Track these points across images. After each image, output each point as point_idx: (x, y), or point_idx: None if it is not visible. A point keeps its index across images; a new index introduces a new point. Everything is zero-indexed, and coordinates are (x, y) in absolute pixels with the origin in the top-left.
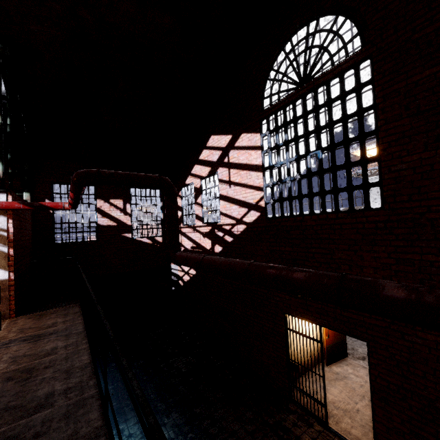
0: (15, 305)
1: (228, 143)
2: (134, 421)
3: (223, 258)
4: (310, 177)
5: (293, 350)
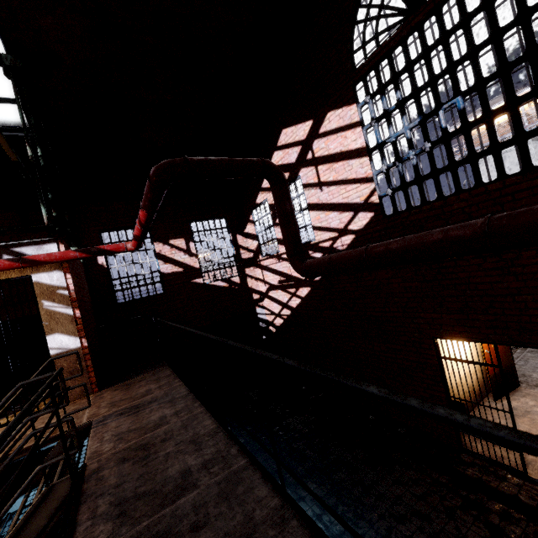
0: (95, 377)
1: (309, 132)
2: None
3: (411, 235)
4: (448, 140)
5: (456, 384)
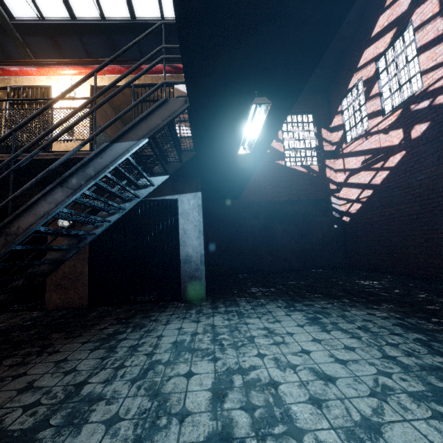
0: None
1: None
2: (324, 302)
3: None
4: None
5: None
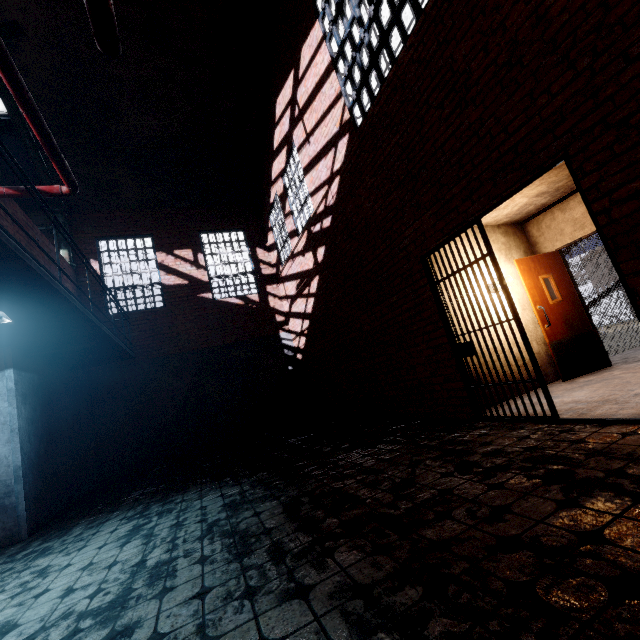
0: None
1: (293, 85)
2: (196, 490)
3: None
4: None
5: (454, 313)
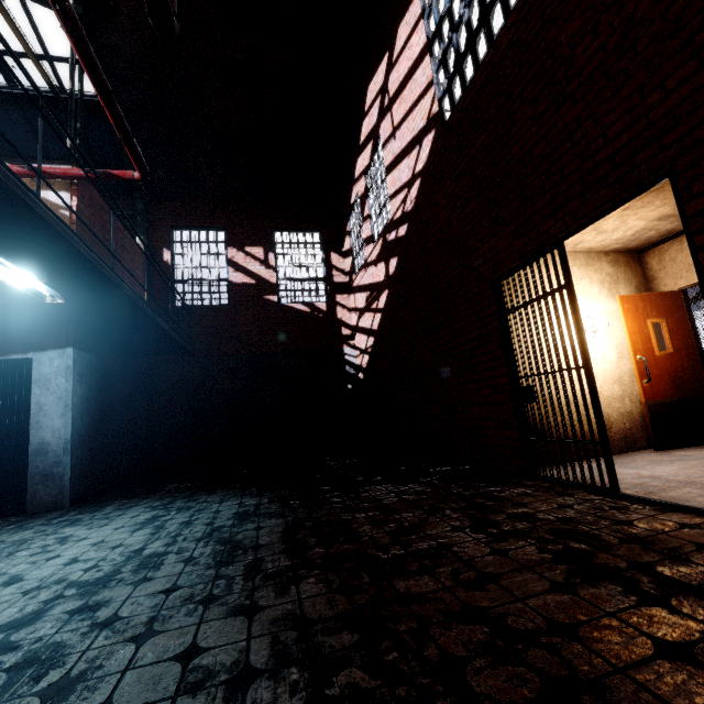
0: None
1: (385, 70)
2: (221, 494)
3: None
4: None
5: (519, 350)
